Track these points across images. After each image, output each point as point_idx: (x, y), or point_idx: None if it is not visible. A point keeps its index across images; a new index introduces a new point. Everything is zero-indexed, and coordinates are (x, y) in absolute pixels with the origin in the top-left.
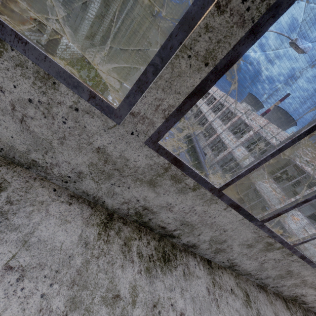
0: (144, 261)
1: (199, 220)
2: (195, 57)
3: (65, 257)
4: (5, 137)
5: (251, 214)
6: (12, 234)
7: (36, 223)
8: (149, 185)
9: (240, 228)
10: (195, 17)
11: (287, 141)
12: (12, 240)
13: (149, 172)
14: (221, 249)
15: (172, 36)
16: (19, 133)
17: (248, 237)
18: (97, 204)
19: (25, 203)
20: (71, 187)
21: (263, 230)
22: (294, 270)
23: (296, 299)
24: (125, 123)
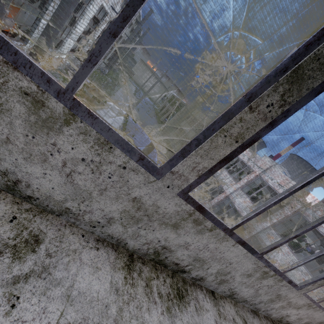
0: (164, 301)
1: (210, 255)
2: (229, 136)
3: (103, 307)
4: (45, 188)
5: (253, 248)
6: (56, 290)
7: (74, 275)
8: (172, 227)
9: (243, 261)
10: (234, 113)
11: (286, 193)
12: (57, 297)
13: (175, 217)
14: (225, 280)
15: (215, 122)
16: (61, 185)
17: (249, 268)
18: (119, 245)
19: (61, 253)
20: (97, 231)
21: (262, 261)
22: (282, 294)
23: (282, 320)
24: (164, 179)
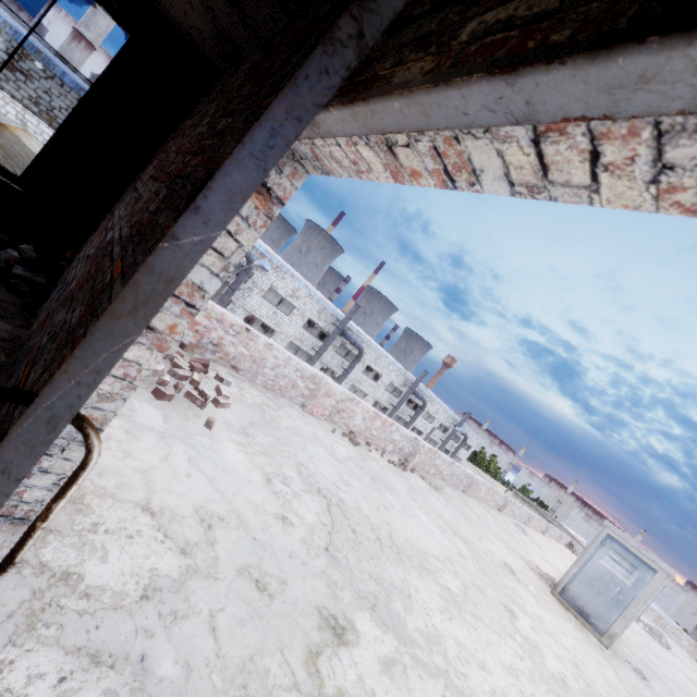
0: None
1: None
2: None
3: None
4: None
5: None
6: None
7: None
8: None
9: None
10: None
11: None
12: None
13: None
14: None
15: None
16: None
17: None
18: None
19: None
20: None
21: None
22: None
23: None
24: None
